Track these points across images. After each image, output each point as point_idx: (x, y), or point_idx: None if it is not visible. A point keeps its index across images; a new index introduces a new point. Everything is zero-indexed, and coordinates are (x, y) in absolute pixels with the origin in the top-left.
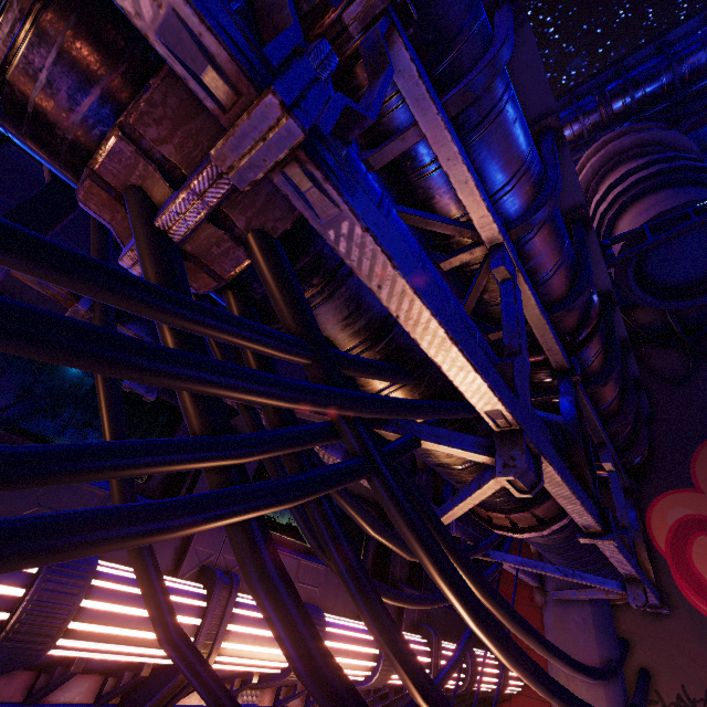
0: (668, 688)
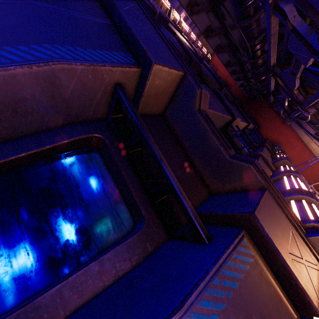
0: (315, 120)
